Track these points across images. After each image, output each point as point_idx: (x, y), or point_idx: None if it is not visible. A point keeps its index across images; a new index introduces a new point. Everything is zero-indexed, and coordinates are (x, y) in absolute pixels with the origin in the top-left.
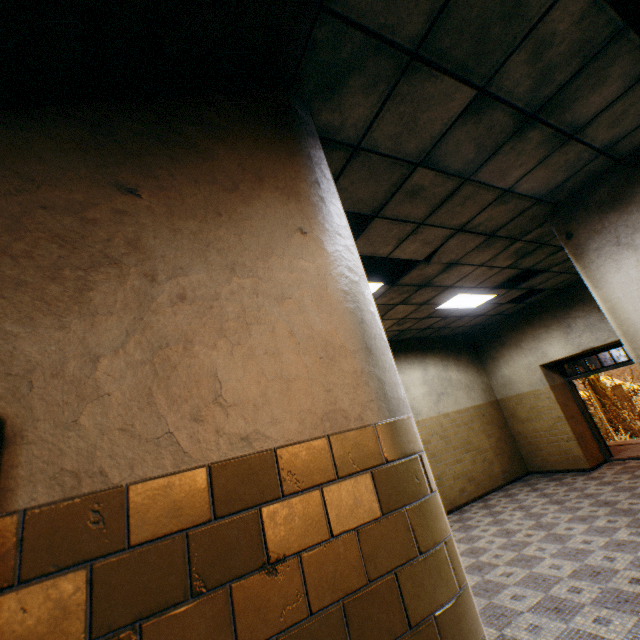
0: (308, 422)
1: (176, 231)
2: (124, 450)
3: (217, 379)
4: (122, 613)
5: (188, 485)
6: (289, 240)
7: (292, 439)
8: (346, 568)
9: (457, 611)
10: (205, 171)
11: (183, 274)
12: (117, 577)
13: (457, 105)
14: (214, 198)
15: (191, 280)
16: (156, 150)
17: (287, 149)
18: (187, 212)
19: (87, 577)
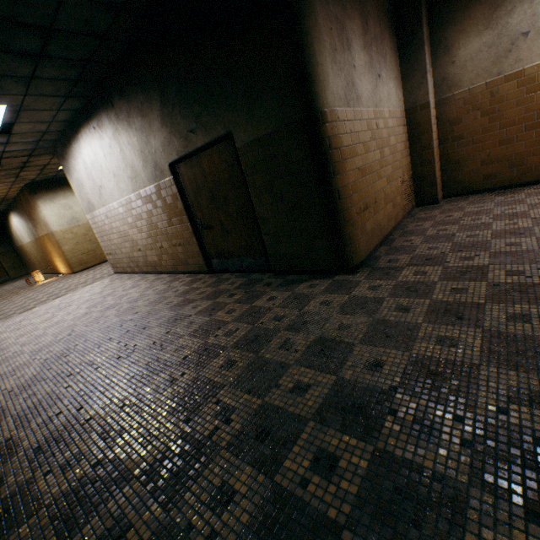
0: None
1: None
2: None
3: None
4: None
5: None
6: None
7: None
8: None
9: None
10: None
11: None
12: None
13: None
14: None
15: None
16: None
17: None
18: None
19: None
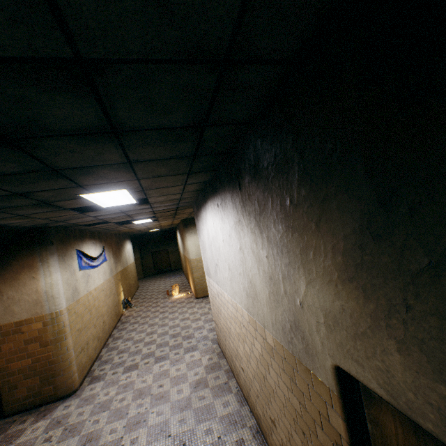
0: (31, 315)
1: (7, 285)
2: (2, 320)
3: (15, 310)
4: (4, 336)
5: (11, 324)
6: (30, 280)
7: (28, 317)
8: (35, 333)
9: (55, 339)
10: (11, 269)
11: (8, 294)
12: (3, 333)
13: (90, 217)
14: (13, 275)
15: (10, 294)
16: (1, 268)
17: (32, 253)
18: (8, 281)
19: (0, 333)
